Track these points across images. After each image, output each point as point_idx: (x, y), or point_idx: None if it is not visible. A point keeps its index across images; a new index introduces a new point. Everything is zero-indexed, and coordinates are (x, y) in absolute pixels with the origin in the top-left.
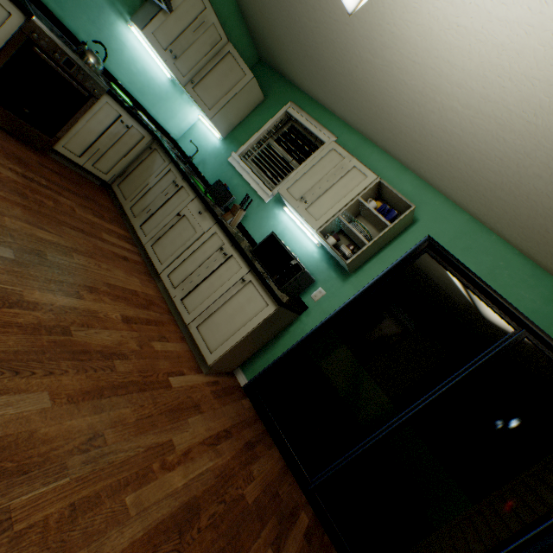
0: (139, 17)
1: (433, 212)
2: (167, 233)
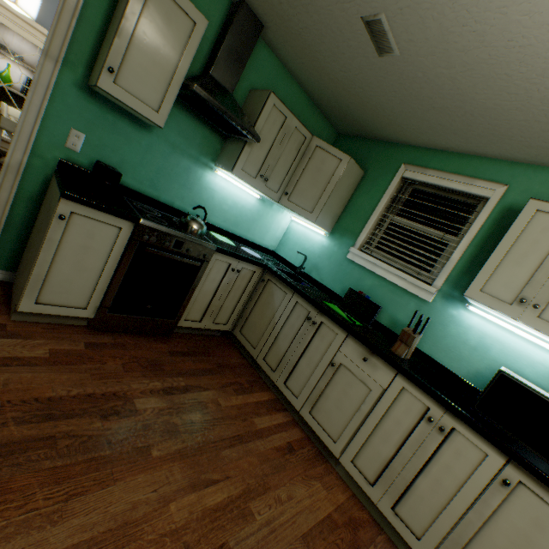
0: (223, 160)
1: None
2: (324, 392)
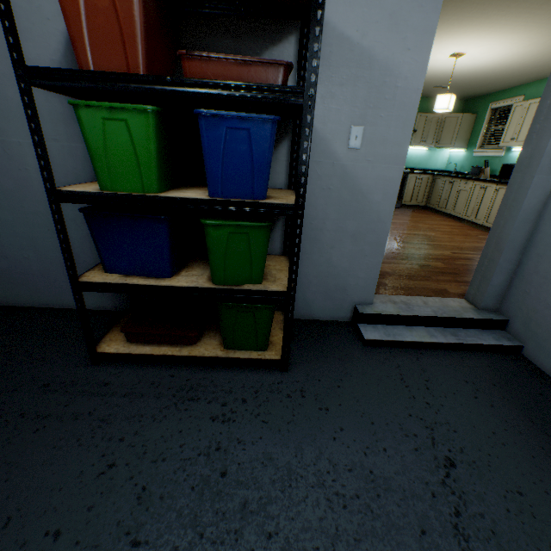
0: None
1: None
2: (456, 202)
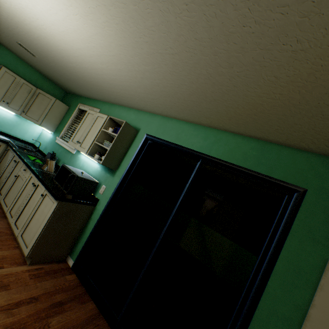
0: None
1: (146, 122)
2: (11, 189)
